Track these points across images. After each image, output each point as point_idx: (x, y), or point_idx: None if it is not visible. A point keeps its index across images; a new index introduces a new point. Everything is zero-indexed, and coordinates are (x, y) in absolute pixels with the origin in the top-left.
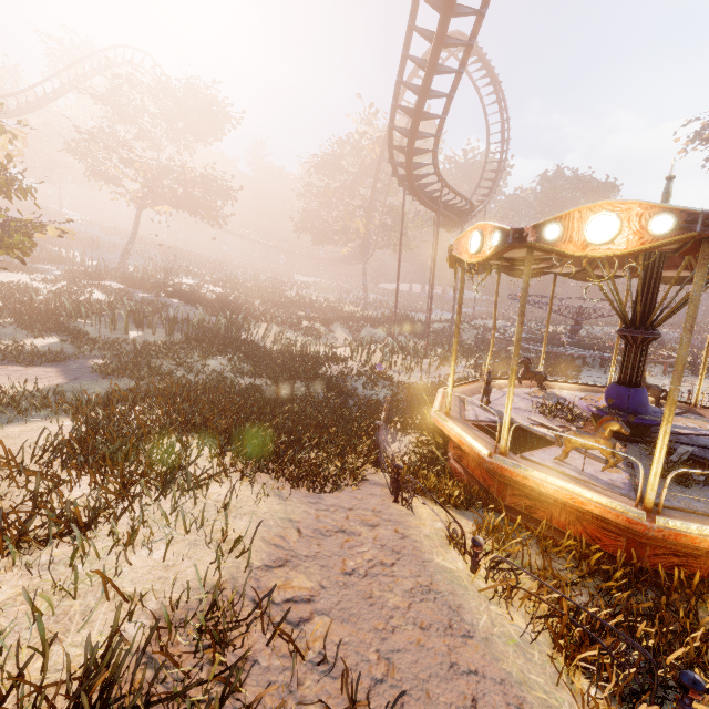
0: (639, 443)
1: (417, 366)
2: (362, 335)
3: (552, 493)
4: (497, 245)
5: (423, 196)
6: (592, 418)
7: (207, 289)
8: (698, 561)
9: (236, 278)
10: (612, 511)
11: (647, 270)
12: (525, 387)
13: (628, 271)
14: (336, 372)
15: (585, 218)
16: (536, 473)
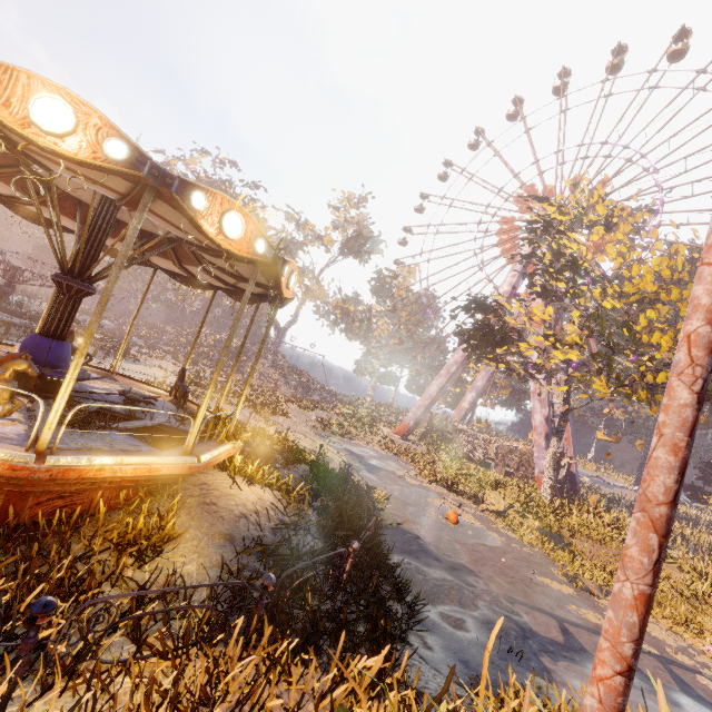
0: (51, 399)
1: None
2: None
3: None
4: None
5: None
6: None
7: None
8: (83, 496)
9: None
10: None
11: (97, 224)
12: None
13: (79, 221)
14: None
15: (35, 90)
16: None
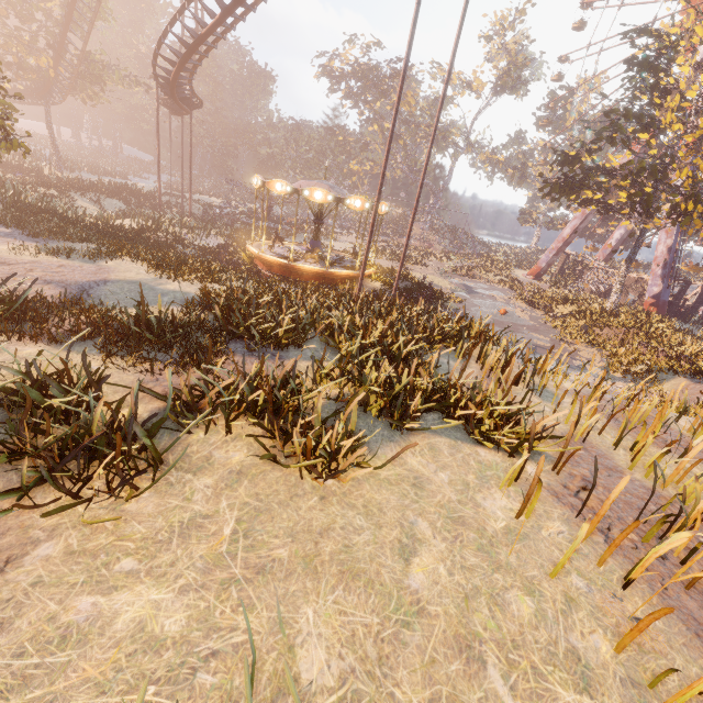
0: (320, 259)
1: (194, 235)
2: (105, 205)
3: (307, 269)
4: (289, 192)
5: (177, 96)
6: (306, 253)
7: None
8: (335, 281)
9: None
10: (320, 270)
11: None
12: (275, 244)
13: None
14: (160, 239)
15: (315, 191)
16: (302, 265)
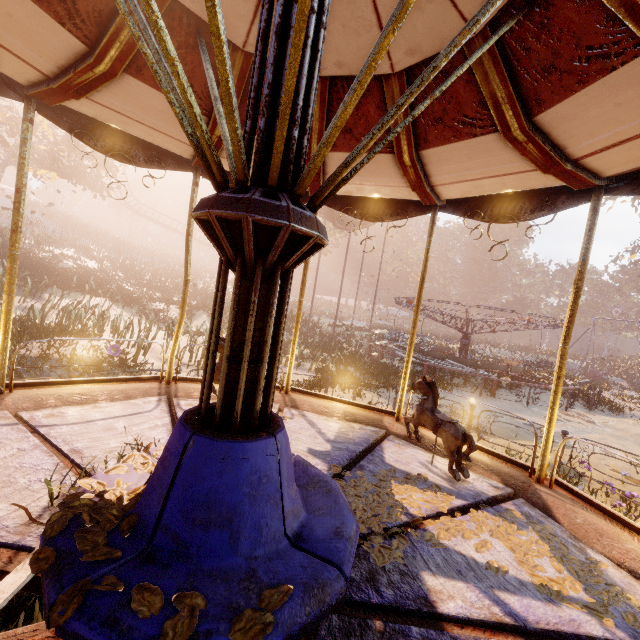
0: None
1: None
2: None
3: None
4: None
5: None
6: None
7: (80, 262)
8: None
9: (125, 257)
10: None
11: None
12: None
13: None
14: (35, 351)
15: None
16: None
